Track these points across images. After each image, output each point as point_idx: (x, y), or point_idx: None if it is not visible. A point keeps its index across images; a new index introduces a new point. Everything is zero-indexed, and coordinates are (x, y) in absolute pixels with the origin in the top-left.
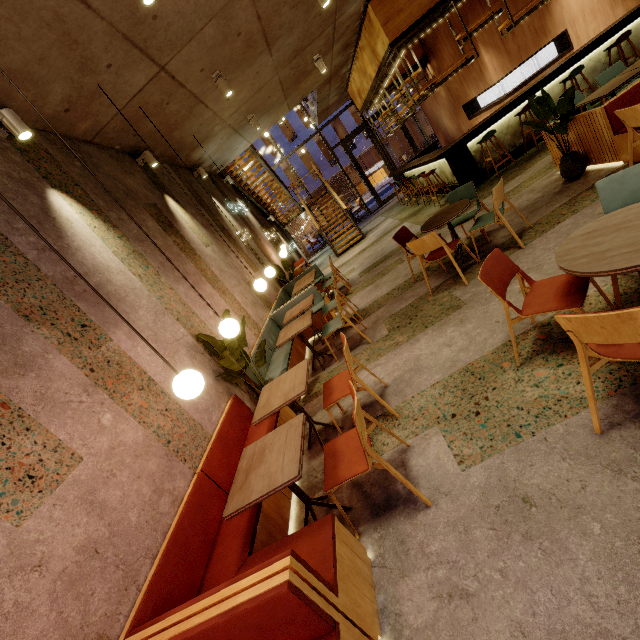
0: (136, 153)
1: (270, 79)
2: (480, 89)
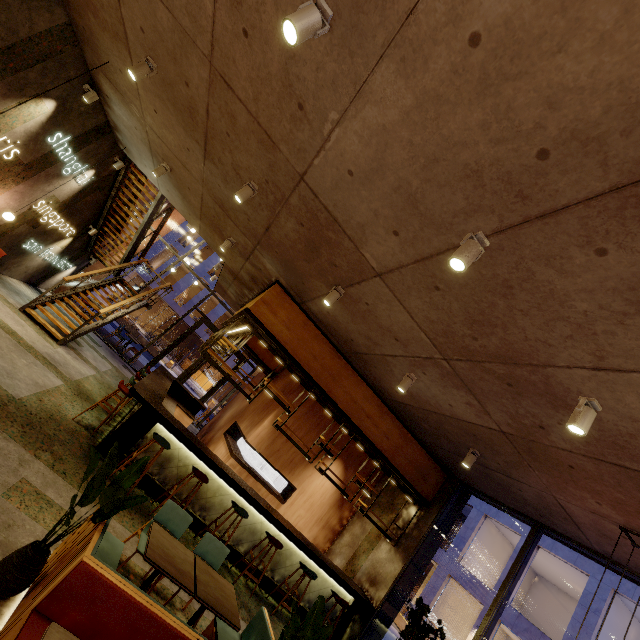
0: None
1: (197, 179)
2: (246, 430)
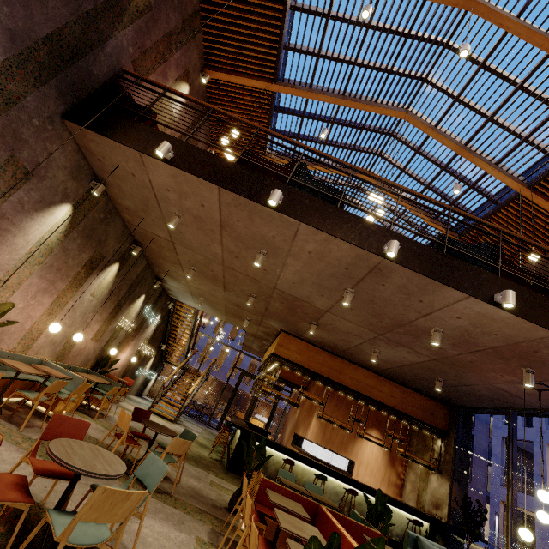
0: (138, 243)
1: (221, 298)
2: (303, 434)
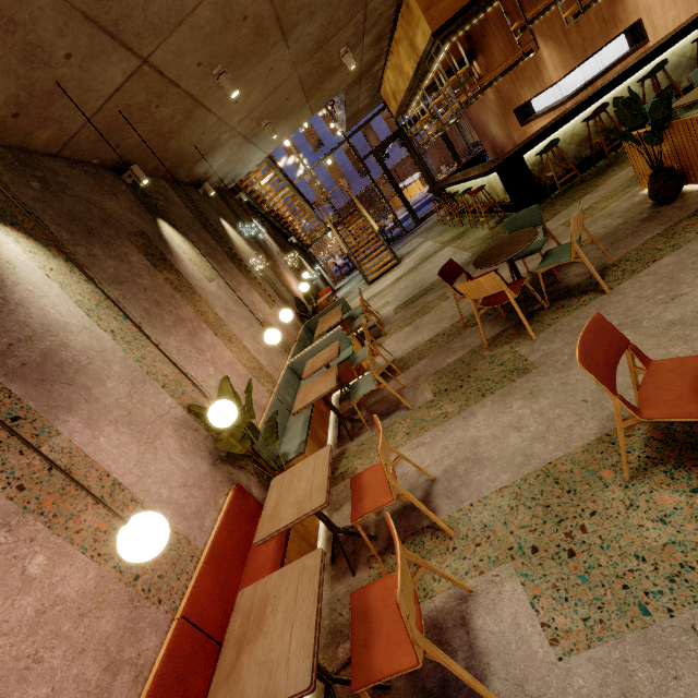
0: (122, 168)
1: (287, 77)
2: (536, 90)
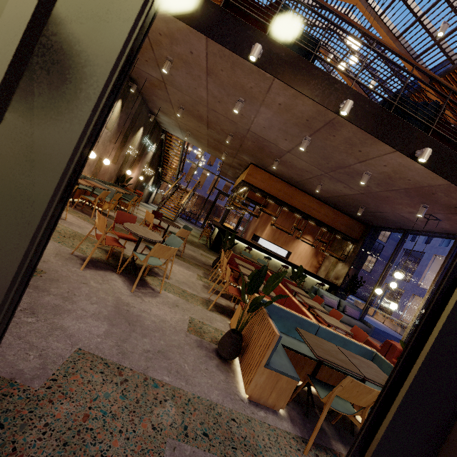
0: (133, 80)
1: (204, 134)
2: (260, 234)
